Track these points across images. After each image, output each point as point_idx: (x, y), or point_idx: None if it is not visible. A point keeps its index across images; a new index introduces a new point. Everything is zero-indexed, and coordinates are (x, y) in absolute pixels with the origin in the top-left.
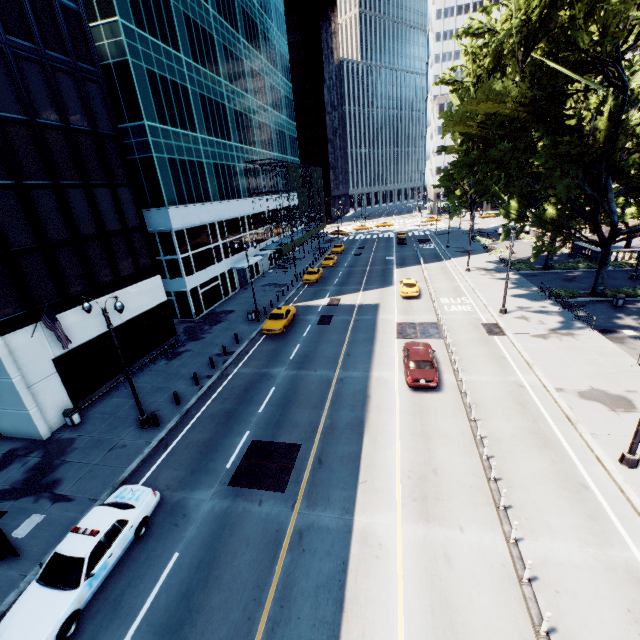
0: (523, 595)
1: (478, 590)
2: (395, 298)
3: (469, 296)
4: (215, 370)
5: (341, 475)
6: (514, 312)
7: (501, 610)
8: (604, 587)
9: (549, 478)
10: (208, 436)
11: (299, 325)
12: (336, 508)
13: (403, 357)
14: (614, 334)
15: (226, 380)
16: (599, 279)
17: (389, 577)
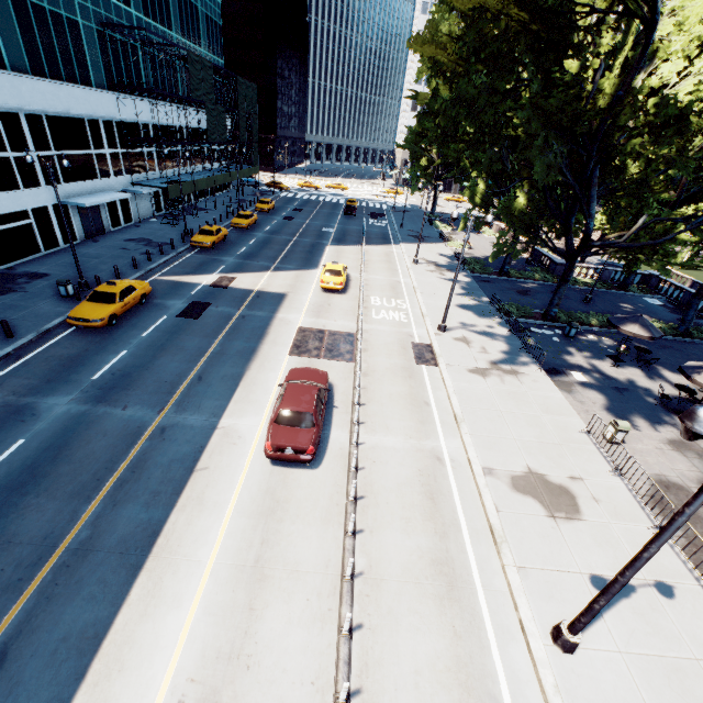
0: None
1: None
2: (312, 288)
3: (408, 299)
4: None
5: None
6: (455, 330)
7: None
8: None
9: (442, 683)
10: None
11: (147, 314)
12: None
13: (278, 396)
14: (562, 377)
15: None
16: (556, 299)
17: None
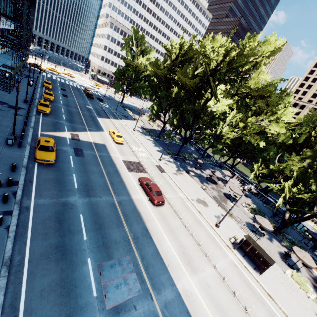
0: (226, 285)
1: (219, 291)
2: (111, 141)
3: (142, 147)
4: (10, 204)
5: (158, 266)
6: (162, 160)
7: (226, 294)
8: (232, 271)
9: (207, 238)
10: (56, 276)
11: (62, 155)
12: (168, 286)
13: (145, 187)
14: (189, 174)
15: (30, 214)
16: (180, 150)
17: (202, 306)
